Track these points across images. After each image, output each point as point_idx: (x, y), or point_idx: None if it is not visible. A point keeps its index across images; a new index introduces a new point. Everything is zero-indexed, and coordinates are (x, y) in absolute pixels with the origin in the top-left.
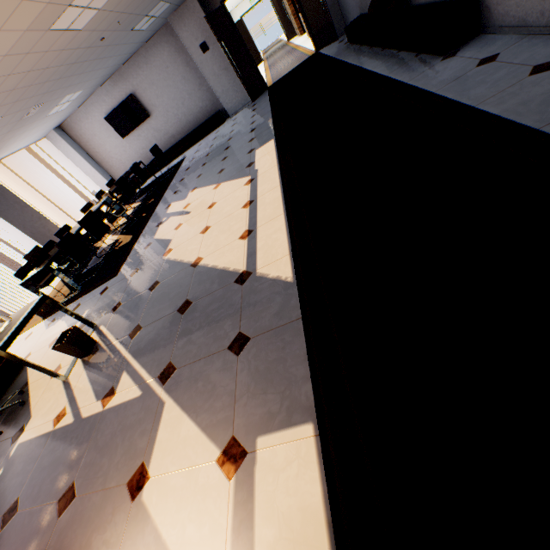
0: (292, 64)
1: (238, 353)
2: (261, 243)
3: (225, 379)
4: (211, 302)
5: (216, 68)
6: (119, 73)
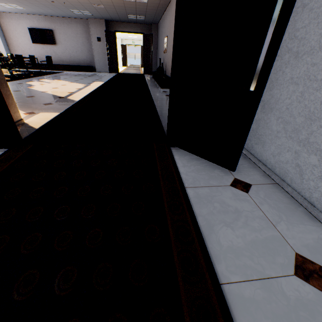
0: (133, 72)
1: (46, 105)
2: (75, 95)
3: (37, 107)
4: (44, 98)
5: (100, 50)
6: (51, 17)
